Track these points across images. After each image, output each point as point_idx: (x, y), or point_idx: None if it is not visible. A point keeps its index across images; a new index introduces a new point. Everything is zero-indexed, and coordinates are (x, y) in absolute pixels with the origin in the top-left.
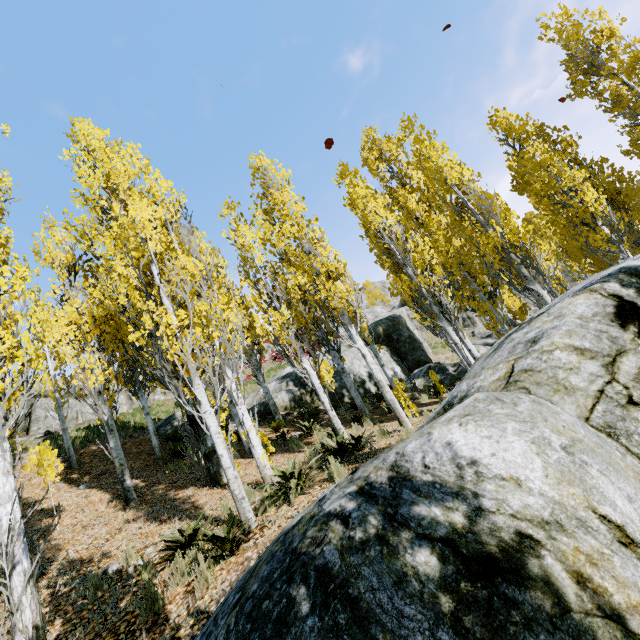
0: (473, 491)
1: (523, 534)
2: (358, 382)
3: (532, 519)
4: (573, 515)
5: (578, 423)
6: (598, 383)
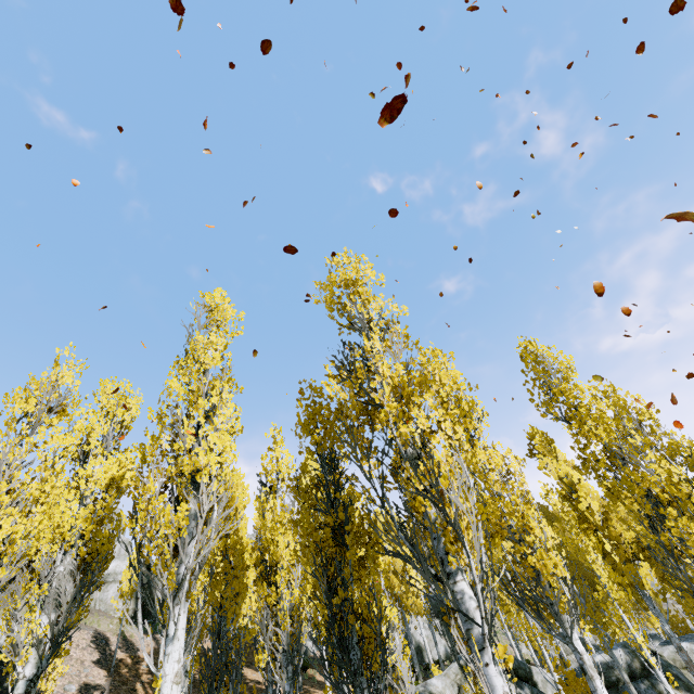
0: (433, 687)
1: (437, 692)
2: (418, 649)
3: (438, 691)
4: (442, 692)
5: (449, 683)
6: (454, 678)
